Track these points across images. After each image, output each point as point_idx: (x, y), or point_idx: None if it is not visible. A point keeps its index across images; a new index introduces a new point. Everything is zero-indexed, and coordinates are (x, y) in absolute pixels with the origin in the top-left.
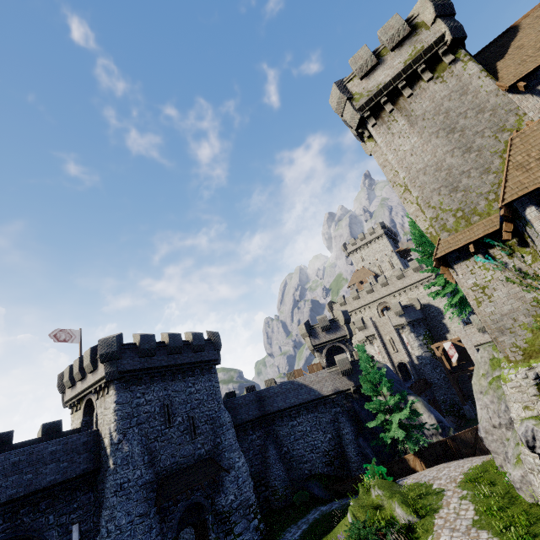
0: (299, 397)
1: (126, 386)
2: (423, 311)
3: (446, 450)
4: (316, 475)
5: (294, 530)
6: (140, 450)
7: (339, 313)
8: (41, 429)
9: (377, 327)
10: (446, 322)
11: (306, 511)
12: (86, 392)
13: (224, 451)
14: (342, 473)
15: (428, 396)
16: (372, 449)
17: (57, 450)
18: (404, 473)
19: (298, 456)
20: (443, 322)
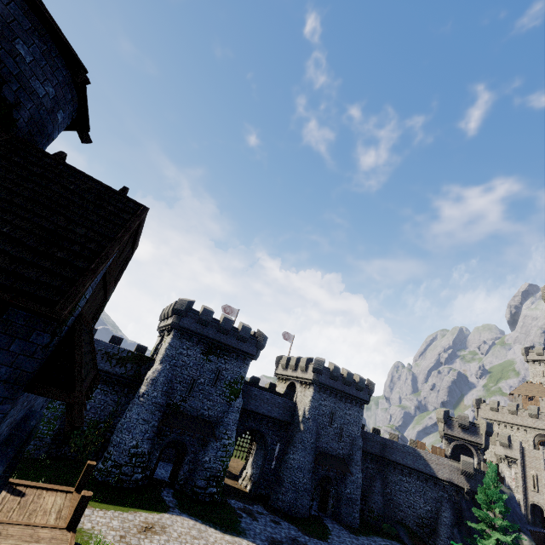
0: (415, 463)
1: (319, 390)
2: None
3: None
4: (406, 525)
5: (380, 540)
6: (316, 429)
7: (483, 422)
8: (269, 384)
9: (524, 455)
10: None
11: (390, 539)
12: (294, 378)
13: (352, 461)
14: (427, 540)
15: None
16: (463, 543)
17: (280, 403)
18: None
19: (396, 502)
20: None
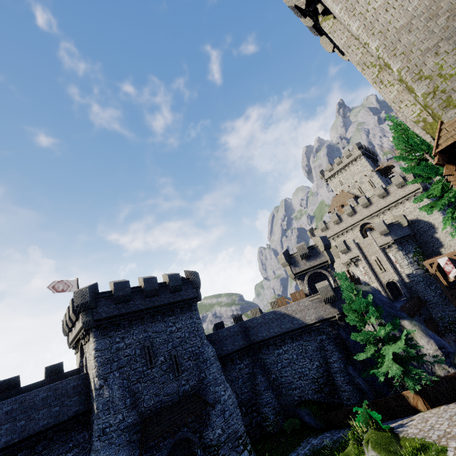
0: (282, 327)
1: (104, 332)
2: (411, 227)
3: (455, 386)
4: (306, 402)
5: None
6: (121, 393)
7: (318, 239)
8: (45, 371)
9: (361, 249)
10: (439, 236)
11: (297, 442)
12: (77, 338)
13: (208, 386)
14: (333, 401)
15: (423, 315)
16: (363, 378)
17: (48, 396)
18: (403, 411)
19: (286, 382)
20: (435, 237)
